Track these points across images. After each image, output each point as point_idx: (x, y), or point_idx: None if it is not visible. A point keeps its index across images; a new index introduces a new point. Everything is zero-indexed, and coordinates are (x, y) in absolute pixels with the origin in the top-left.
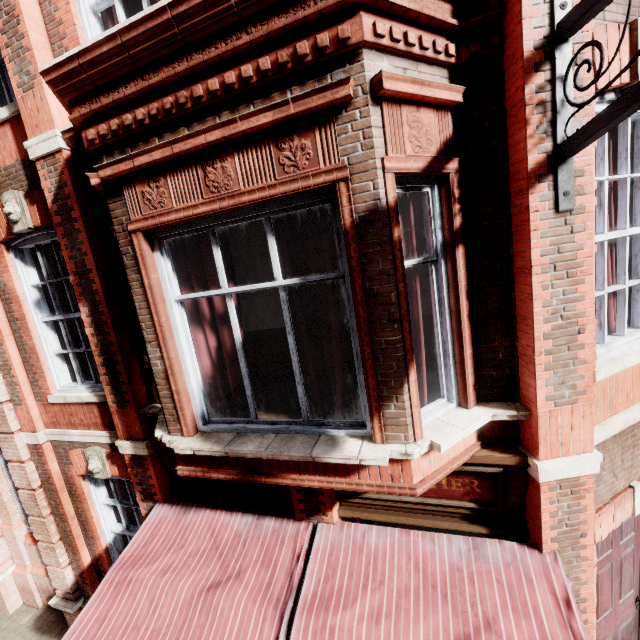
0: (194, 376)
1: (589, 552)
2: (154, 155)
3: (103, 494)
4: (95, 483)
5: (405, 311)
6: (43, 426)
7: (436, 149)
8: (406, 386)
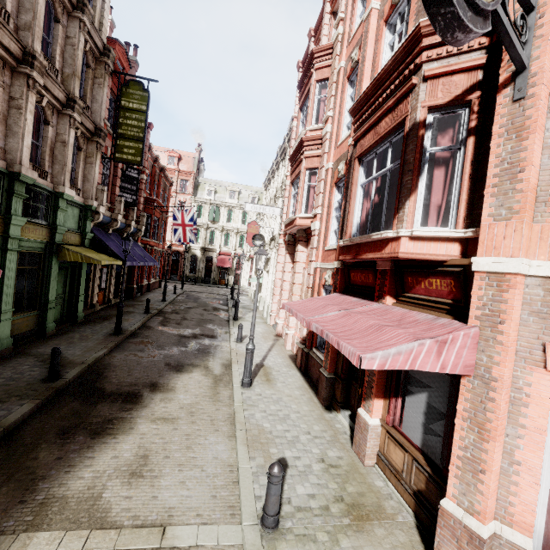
0: (357, 218)
1: (505, 339)
2: (365, 127)
3: None
4: (326, 292)
5: (417, 167)
6: (320, 261)
7: (462, 91)
8: (408, 202)
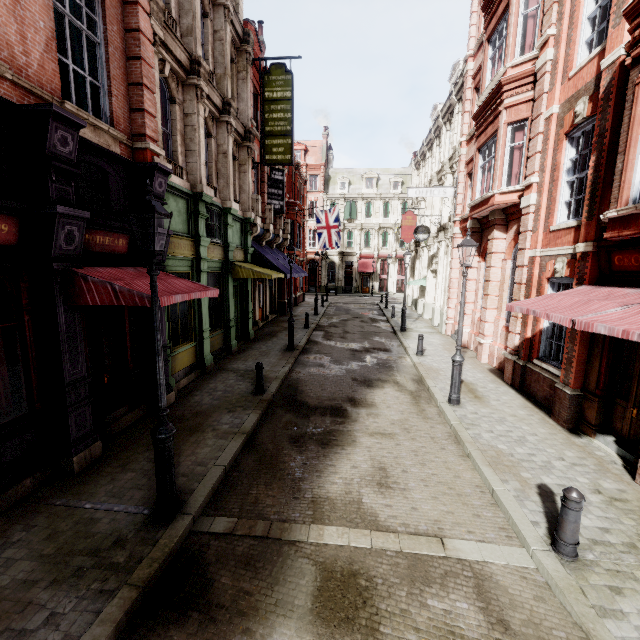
0: (639, 174)
1: None
2: None
3: None
4: (552, 288)
5: None
6: (540, 247)
7: None
8: None
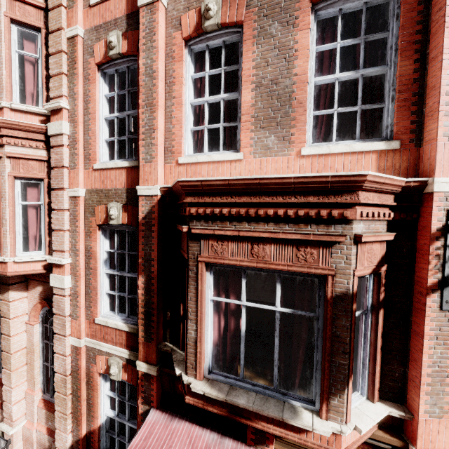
0: (209, 343)
1: None
2: (227, 232)
3: (107, 387)
4: (105, 379)
5: (352, 348)
6: (84, 335)
7: (377, 261)
8: (346, 390)
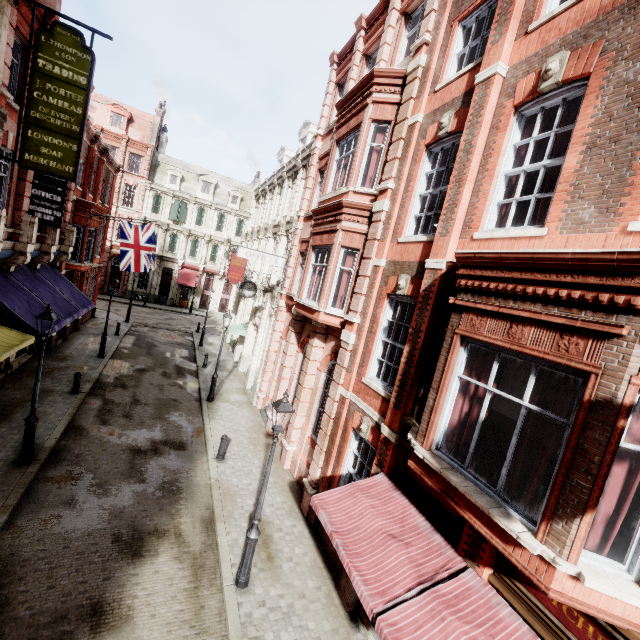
0: (445, 420)
1: None
2: (487, 307)
3: (355, 445)
4: (355, 436)
5: (603, 473)
6: (351, 390)
7: None
8: (578, 520)
